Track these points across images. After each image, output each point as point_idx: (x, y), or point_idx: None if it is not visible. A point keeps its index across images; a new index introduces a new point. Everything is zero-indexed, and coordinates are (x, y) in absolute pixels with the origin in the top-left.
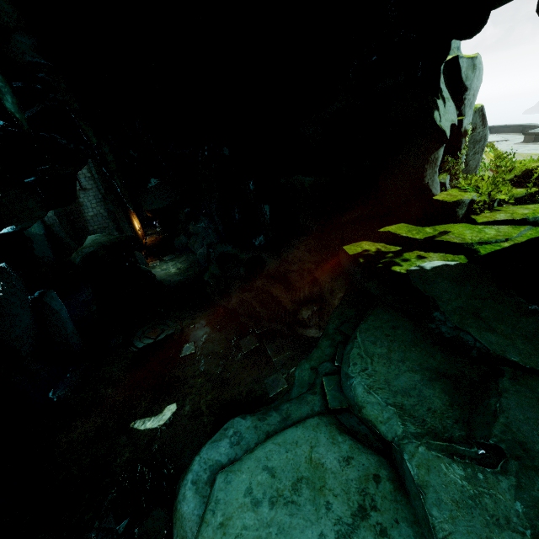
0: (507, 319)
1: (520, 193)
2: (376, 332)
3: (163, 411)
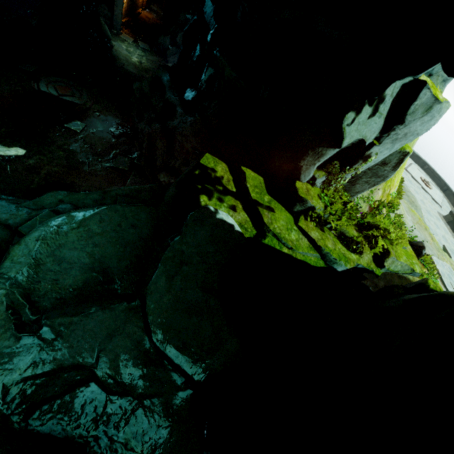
0: (190, 282)
1: (351, 234)
2: (118, 217)
3: (11, 148)
